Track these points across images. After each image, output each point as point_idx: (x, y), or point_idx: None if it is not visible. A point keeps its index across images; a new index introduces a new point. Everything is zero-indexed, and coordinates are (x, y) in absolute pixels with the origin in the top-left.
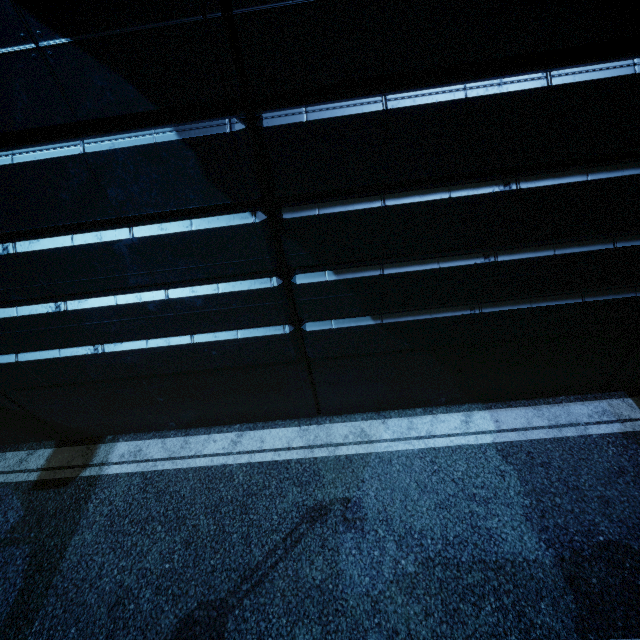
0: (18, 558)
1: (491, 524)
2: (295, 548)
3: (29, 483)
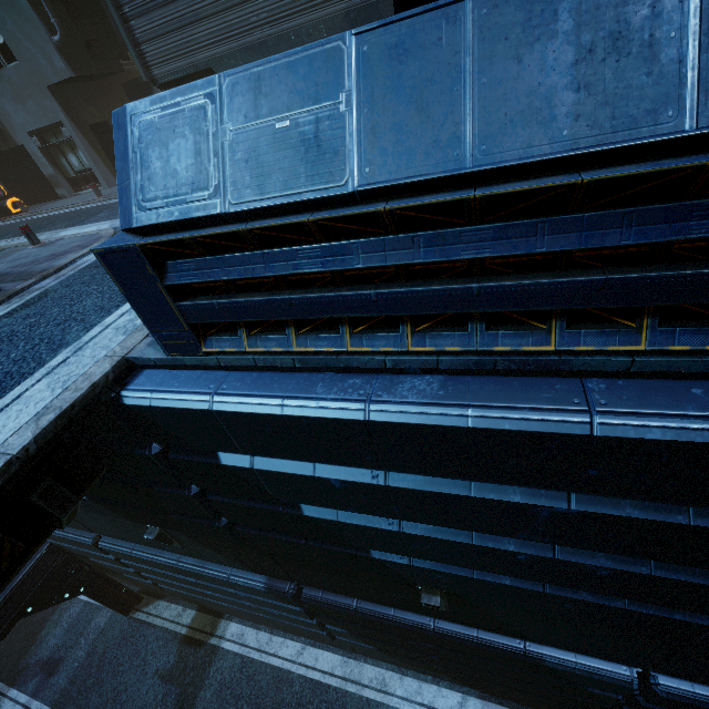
0: (173, 693)
1: None
2: None
3: (182, 635)
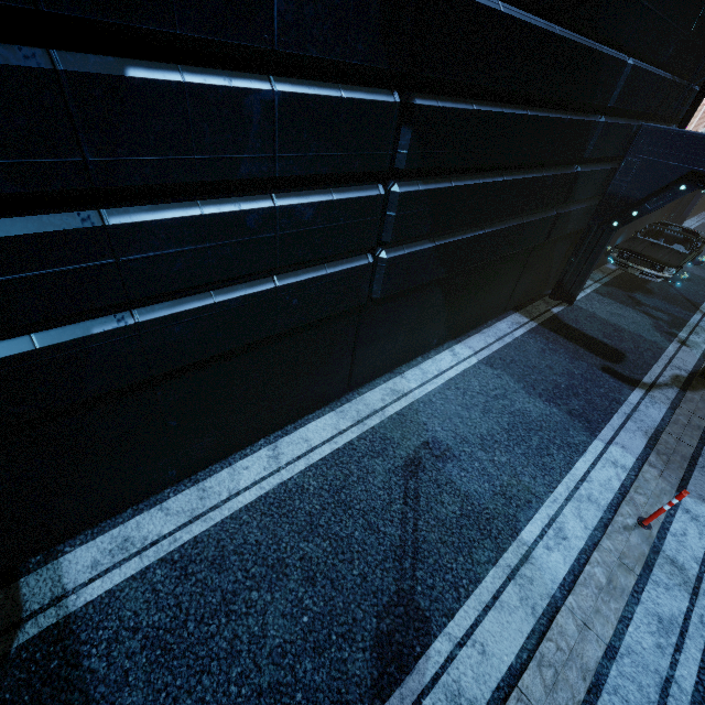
0: None
1: (517, 407)
2: (420, 503)
3: None
